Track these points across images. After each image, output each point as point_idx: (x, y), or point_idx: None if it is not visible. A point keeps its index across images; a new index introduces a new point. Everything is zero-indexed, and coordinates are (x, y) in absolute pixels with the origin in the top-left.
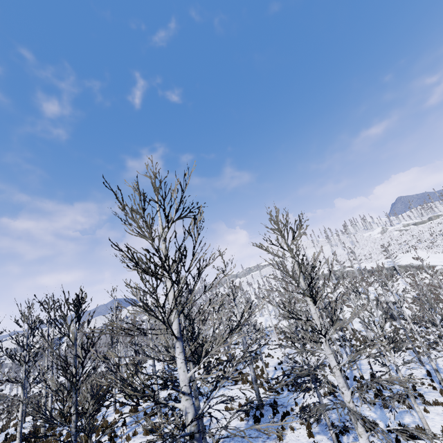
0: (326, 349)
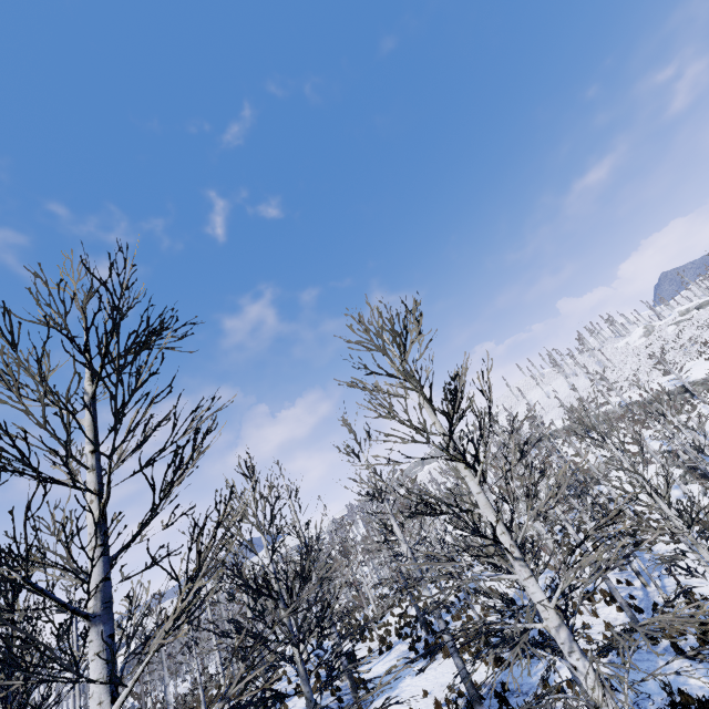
0: (517, 568)
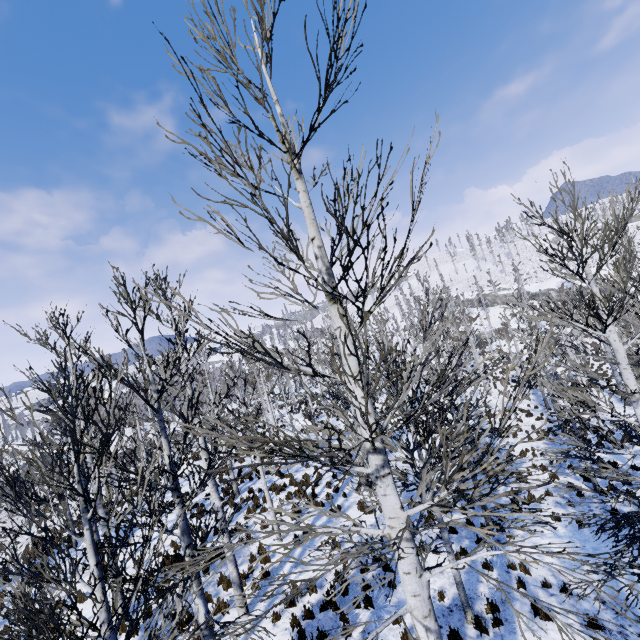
0: None
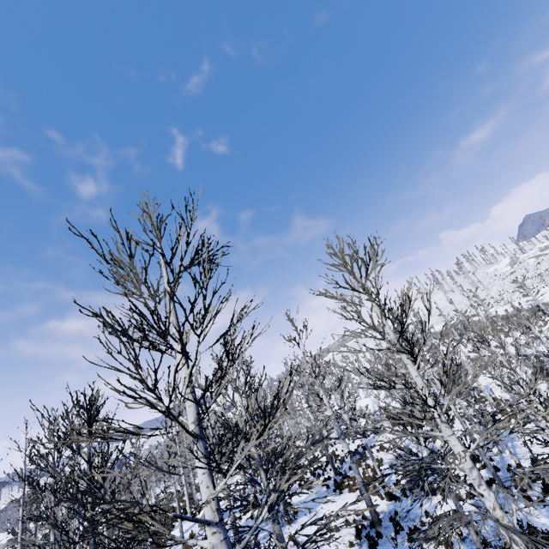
0: (443, 428)
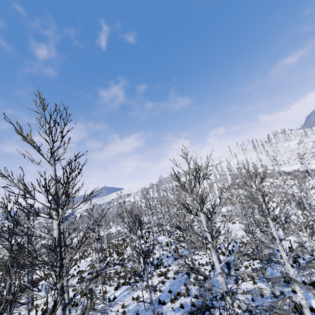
0: (279, 246)
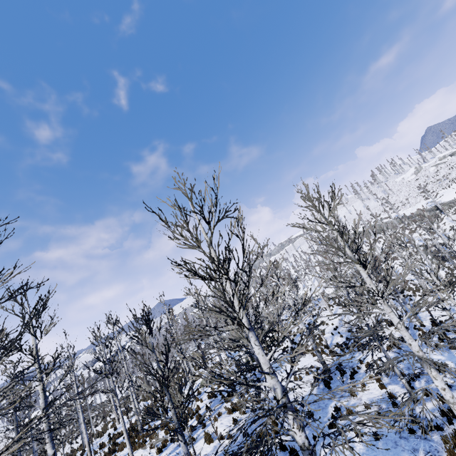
0: (385, 308)
